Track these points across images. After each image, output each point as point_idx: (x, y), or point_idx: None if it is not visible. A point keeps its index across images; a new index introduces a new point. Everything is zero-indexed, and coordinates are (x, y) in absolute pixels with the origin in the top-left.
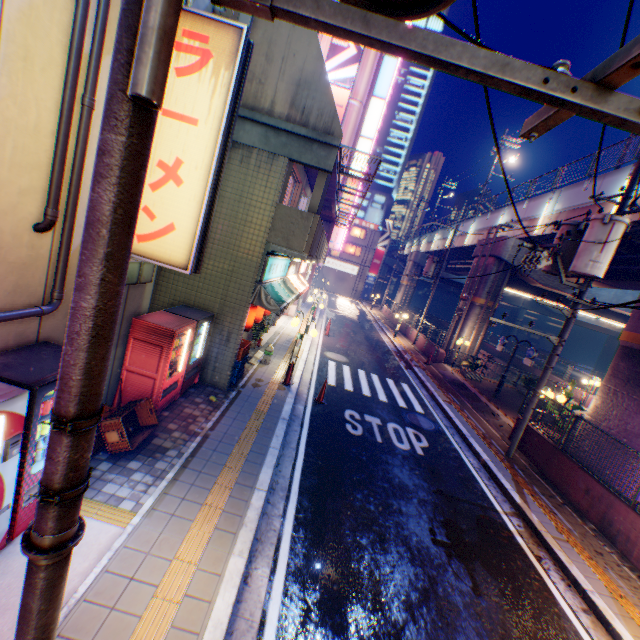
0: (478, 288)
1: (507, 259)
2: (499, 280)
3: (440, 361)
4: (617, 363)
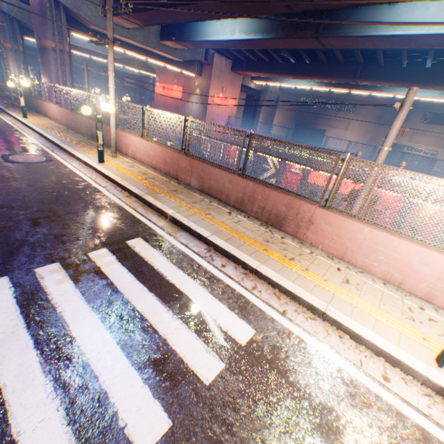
0: (4, 37)
1: (9, 13)
2: (14, 30)
3: (5, 91)
4: (40, 57)
